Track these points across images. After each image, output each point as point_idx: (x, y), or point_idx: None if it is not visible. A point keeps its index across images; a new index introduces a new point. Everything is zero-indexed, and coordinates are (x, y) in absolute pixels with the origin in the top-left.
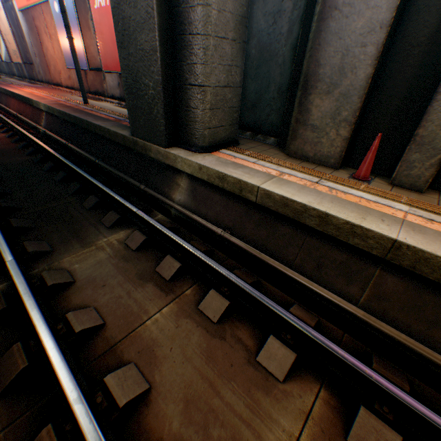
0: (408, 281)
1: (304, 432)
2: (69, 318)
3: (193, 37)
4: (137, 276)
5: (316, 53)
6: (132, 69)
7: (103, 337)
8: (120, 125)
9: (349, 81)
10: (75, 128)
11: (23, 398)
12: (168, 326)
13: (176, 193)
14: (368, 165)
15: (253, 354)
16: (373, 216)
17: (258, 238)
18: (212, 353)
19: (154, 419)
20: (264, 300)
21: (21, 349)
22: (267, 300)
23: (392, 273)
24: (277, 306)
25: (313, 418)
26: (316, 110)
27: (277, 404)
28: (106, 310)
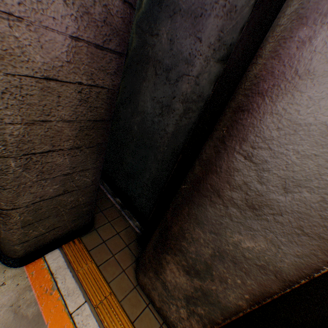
0: None
1: None
2: None
3: None
4: None
5: (183, 219)
6: None
7: None
8: None
9: (215, 286)
10: None
11: None
12: None
13: None
14: None
15: None
16: None
17: None
18: None
19: None
20: None
21: None
22: None
23: None
24: None
25: None
26: (171, 273)
27: None
28: None
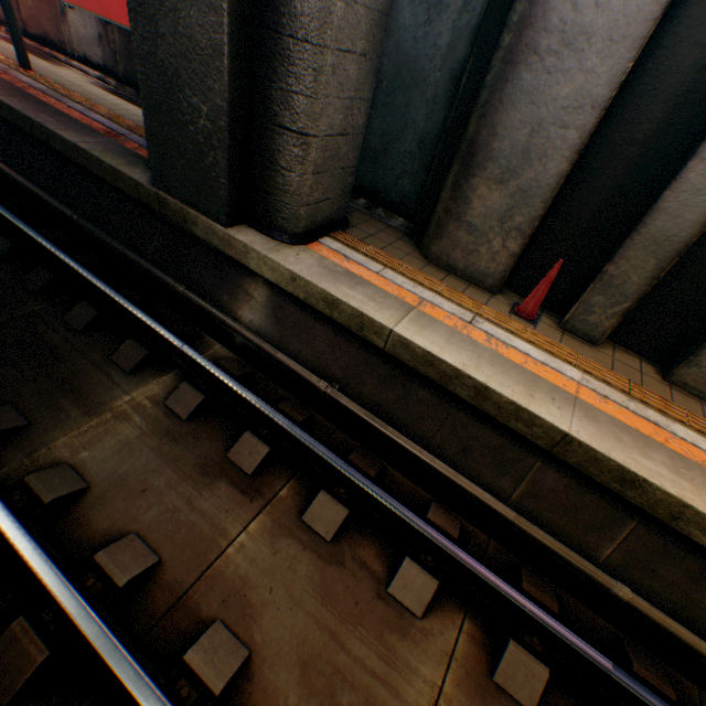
0: (571, 478)
1: (447, 678)
2: (102, 561)
3: (297, 44)
4: (198, 469)
5: (494, 114)
6: (163, 66)
7: (163, 584)
8: (120, 148)
9: (533, 173)
10: (11, 130)
11: (50, 704)
12: (261, 553)
13: (244, 309)
14: (539, 300)
15: (383, 583)
16: (542, 392)
17: (383, 400)
18: (330, 589)
19: (262, 698)
20: (399, 510)
21: (28, 629)
22: (403, 509)
23: (554, 467)
24: (416, 519)
25: (457, 659)
26: (479, 203)
27: (416, 648)
28: (157, 536)
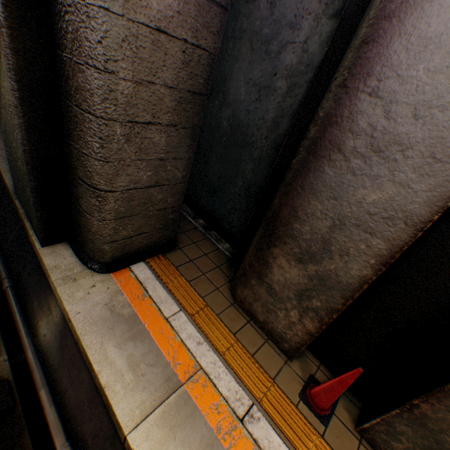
0: None
1: None
2: None
3: (83, 113)
4: None
5: (296, 196)
6: (2, 112)
7: None
8: None
9: (334, 265)
10: None
11: None
12: None
13: (44, 320)
14: (333, 397)
15: None
16: None
17: None
18: None
19: None
20: None
21: None
22: None
23: None
24: None
25: None
26: (279, 271)
27: None
28: None
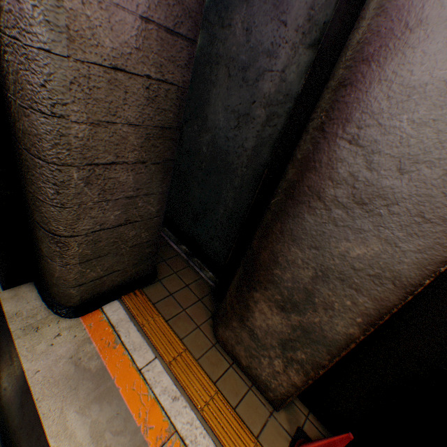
0: None
1: None
2: None
3: (33, 157)
4: None
5: (275, 240)
6: None
7: None
8: None
9: (318, 318)
10: None
11: None
12: None
13: (5, 371)
14: None
15: None
16: None
17: None
18: None
19: None
20: None
21: None
22: None
23: None
24: None
25: None
26: (261, 316)
27: None
28: None
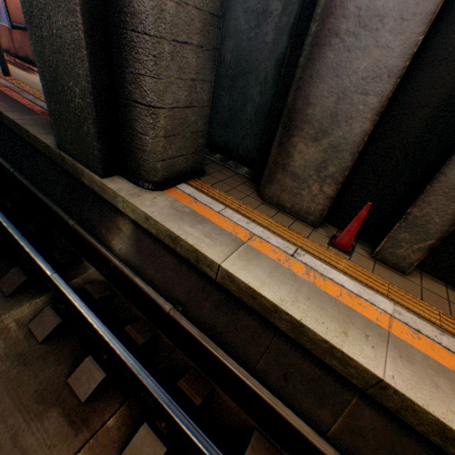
0: (388, 419)
1: None
2: None
3: (139, 36)
4: (36, 396)
5: (306, 86)
6: (50, 60)
7: None
8: (47, 122)
9: (341, 132)
10: None
11: None
12: None
13: (116, 239)
14: (352, 234)
15: None
16: (356, 327)
17: (217, 323)
18: None
19: None
20: None
21: None
22: (217, 453)
23: (371, 405)
24: None
25: None
26: (299, 156)
27: None
28: None
